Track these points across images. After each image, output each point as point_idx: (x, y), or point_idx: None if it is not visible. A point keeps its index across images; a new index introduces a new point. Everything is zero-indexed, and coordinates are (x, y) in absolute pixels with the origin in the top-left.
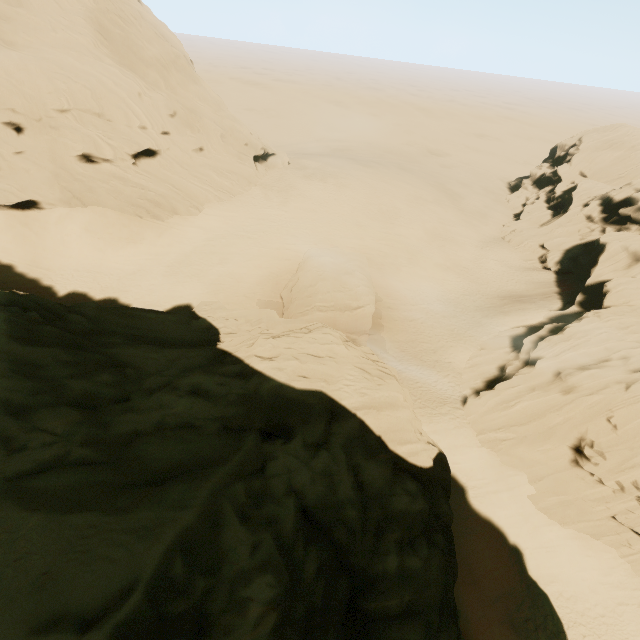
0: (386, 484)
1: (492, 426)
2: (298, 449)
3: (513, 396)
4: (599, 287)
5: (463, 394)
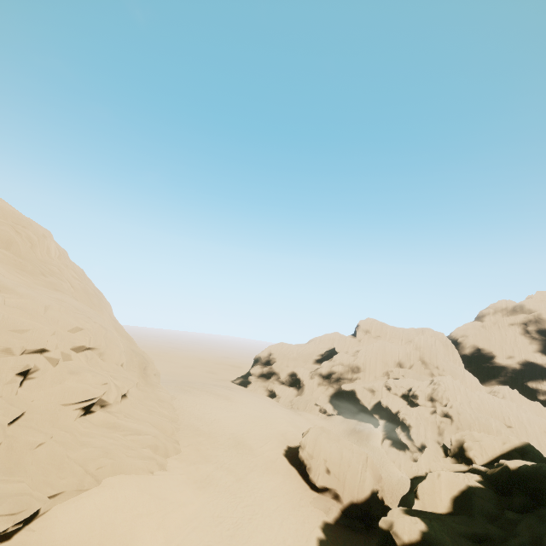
0: None
1: None
2: None
3: None
4: (376, 407)
5: None
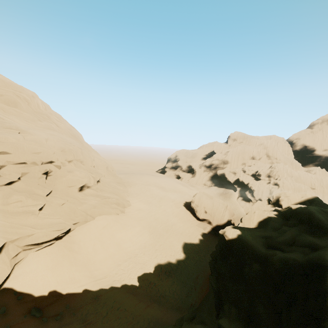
0: None
1: None
2: None
3: None
4: (236, 182)
5: None
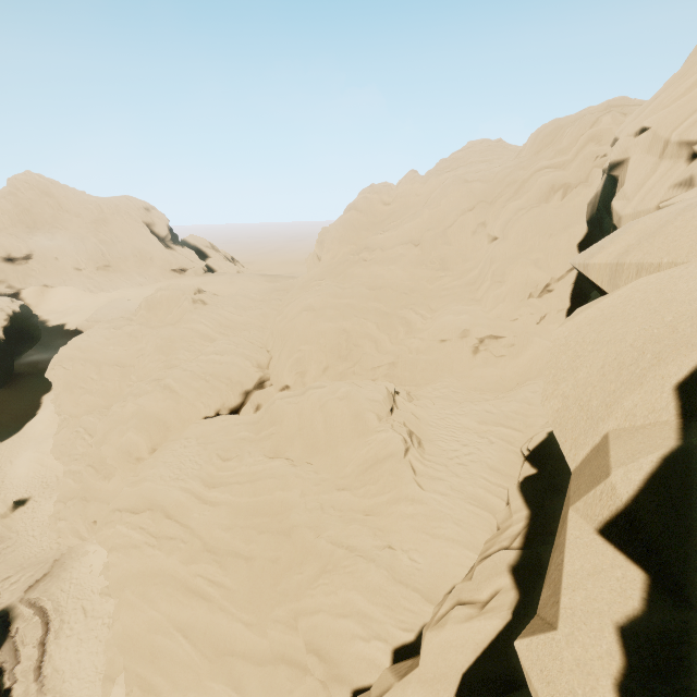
0: None
1: None
2: None
3: None
4: None
5: None
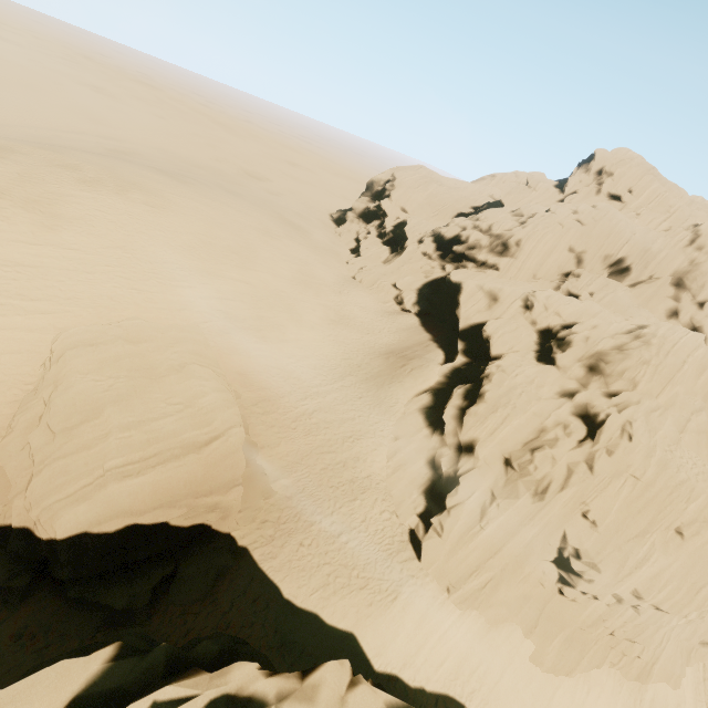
0: None
1: (464, 572)
2: None
3: (476, 514)
4: (474, 331)
5: (406, 526)
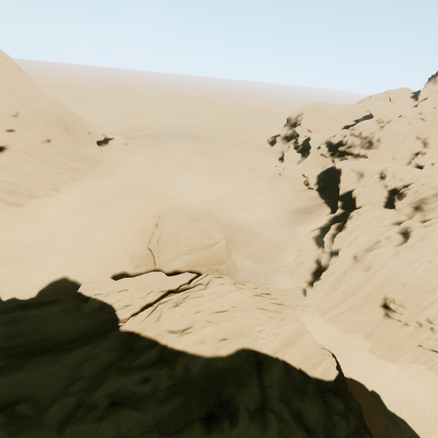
0: (326, 417)
1: (330, 306)
2: (248, 426)
3: (336, 281)
4: (348, 195)
5: (301, 287)
